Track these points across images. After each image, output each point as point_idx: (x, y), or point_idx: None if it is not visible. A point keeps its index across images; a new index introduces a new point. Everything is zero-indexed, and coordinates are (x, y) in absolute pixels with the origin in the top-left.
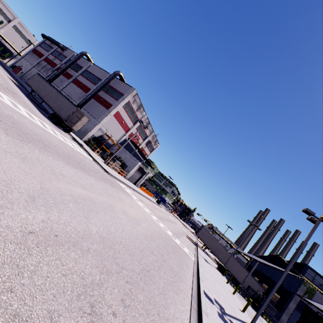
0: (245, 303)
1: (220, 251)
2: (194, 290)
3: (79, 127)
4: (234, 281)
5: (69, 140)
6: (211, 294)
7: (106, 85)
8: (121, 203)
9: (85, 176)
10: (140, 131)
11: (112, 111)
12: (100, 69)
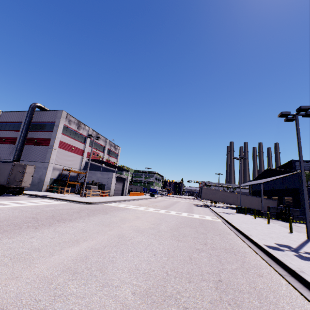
0: (278, 223)
1: (227, 197)
2: (259, 253)
3: (29, 181)
4: (252, 211)
5: (27, 200)
6: (269, 242)
7: (30, 123)
8: (126, 223)
9: (68, 227)
10: (95, 146)
11: (55, 144)
12: (13, 113)
